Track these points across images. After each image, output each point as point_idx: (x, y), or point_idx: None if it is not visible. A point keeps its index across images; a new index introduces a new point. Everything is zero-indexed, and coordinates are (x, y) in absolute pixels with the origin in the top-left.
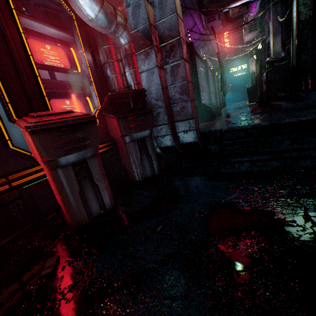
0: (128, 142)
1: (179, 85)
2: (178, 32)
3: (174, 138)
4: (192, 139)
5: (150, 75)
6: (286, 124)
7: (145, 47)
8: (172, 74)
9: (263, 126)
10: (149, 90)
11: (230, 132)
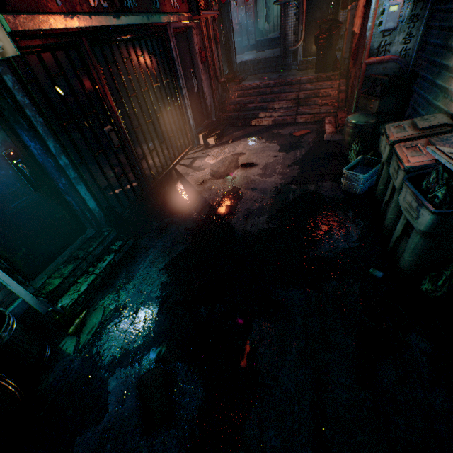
0: (237, 41)
1: (251, 22)
2: (252, 3)
3: (248, 42)
4: (253, 43)
5: (242, 17)
6: (277, 38)
7: (242, 7)
8: (249, 18)
9: (272, 38)
10: (242, 22)
11: (264, 40)
